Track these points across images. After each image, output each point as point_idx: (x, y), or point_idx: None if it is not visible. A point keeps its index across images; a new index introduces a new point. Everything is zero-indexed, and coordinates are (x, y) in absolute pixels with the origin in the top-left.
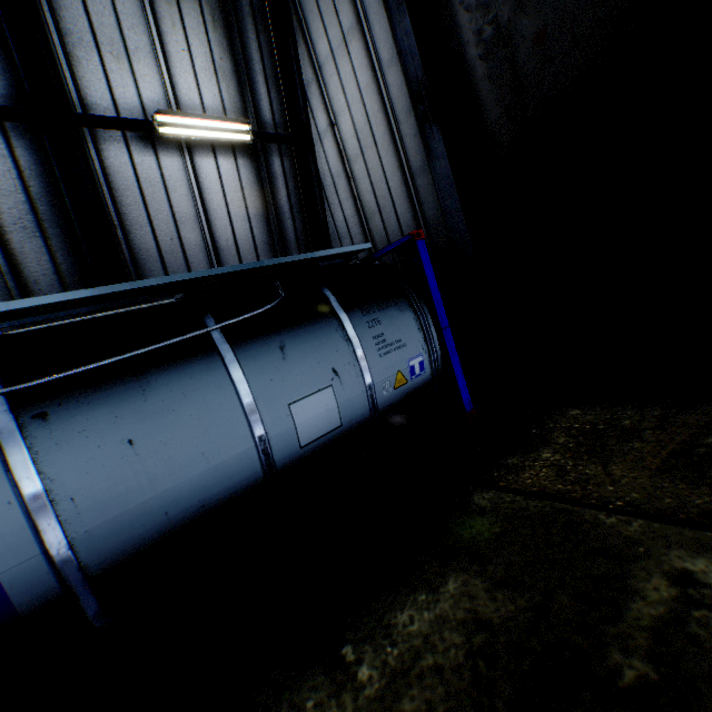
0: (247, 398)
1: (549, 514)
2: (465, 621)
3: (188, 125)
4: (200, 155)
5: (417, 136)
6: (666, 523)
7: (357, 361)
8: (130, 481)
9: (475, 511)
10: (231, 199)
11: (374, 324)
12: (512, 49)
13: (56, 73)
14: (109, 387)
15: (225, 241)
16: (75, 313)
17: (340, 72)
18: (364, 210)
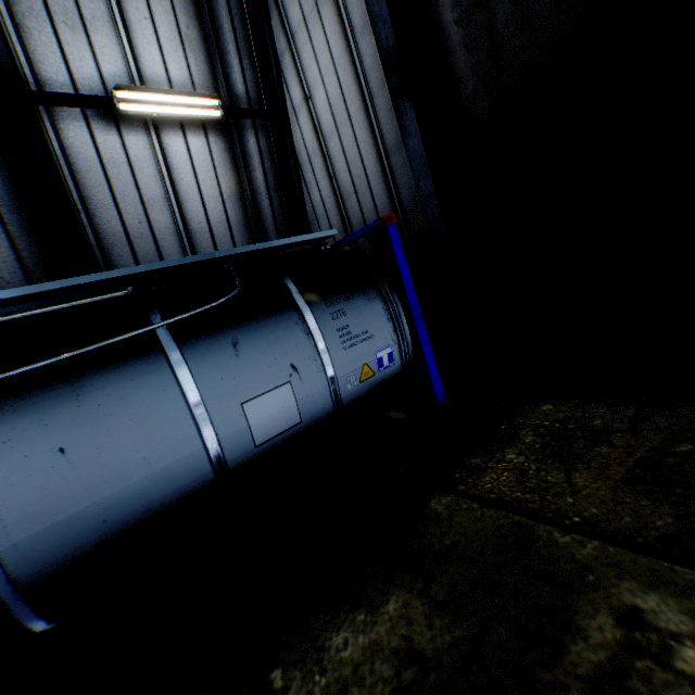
0: (195, 399)
1: (502, 527)
2: (398, 650)
3: (152, 101)
4: (168, 133)
5: (392, 111)
6: (623, 546)
7: (319, 355)
8: (63, 490)
9: (430, 517)
10: (203, 179)
11: (338, 315)
12: (489, 13)
13: (5, 47)
14: (39, 393)
15: (197, 224)
16: (10, 311)
17: (313, 41)
18: (340, 191)
